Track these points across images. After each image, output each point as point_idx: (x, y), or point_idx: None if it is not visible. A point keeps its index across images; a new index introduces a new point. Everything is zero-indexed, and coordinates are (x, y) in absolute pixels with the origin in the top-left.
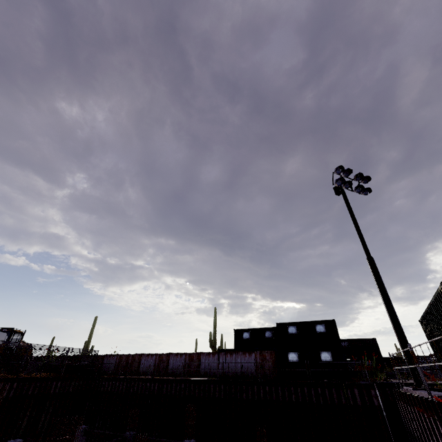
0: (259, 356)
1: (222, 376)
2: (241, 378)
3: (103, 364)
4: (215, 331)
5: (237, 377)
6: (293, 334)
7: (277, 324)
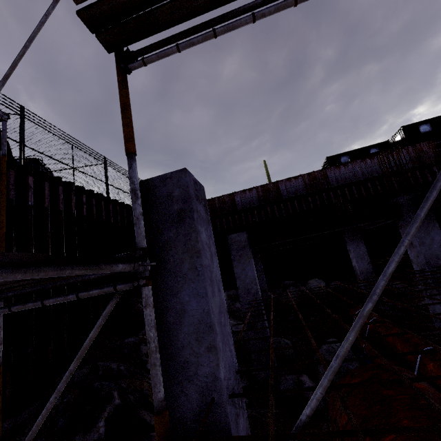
0: (412, 150)
1: None
2: None
3: None
4: None
5: None
6: (427, 132)
7: (404, 127)
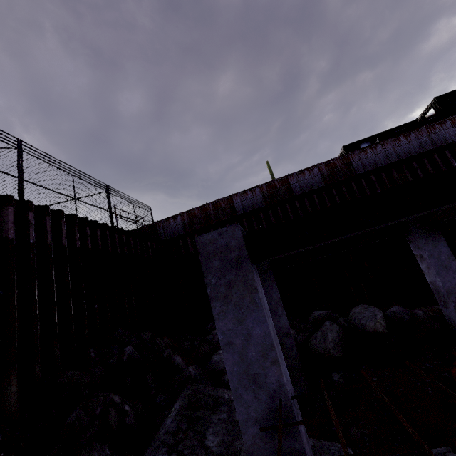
0: None
1: None
2: None
3: (161, 235)
4: None
5: None
6: None
7: (438, 98)
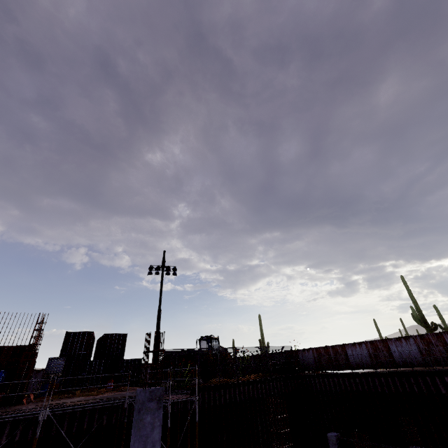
0: None
1: None
2: None
3: (300, 360)
4: (416, 305)
5: None
6: None
7: None
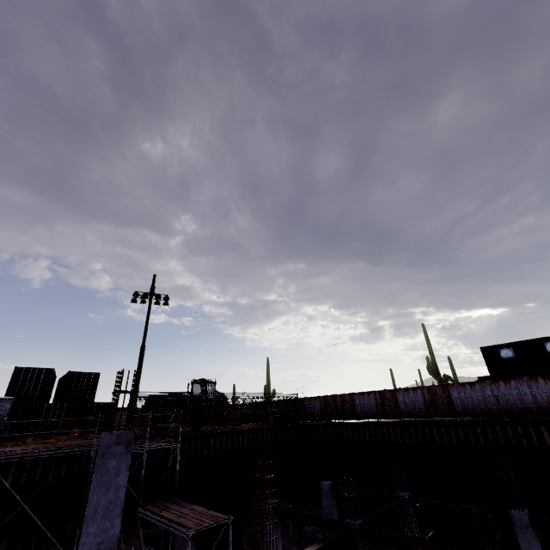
0: None
1: (498, 413)
2: (539, 414)
3: (306, 409)
4: (432, 355)
5: (530, 414)
6: None
7: None
